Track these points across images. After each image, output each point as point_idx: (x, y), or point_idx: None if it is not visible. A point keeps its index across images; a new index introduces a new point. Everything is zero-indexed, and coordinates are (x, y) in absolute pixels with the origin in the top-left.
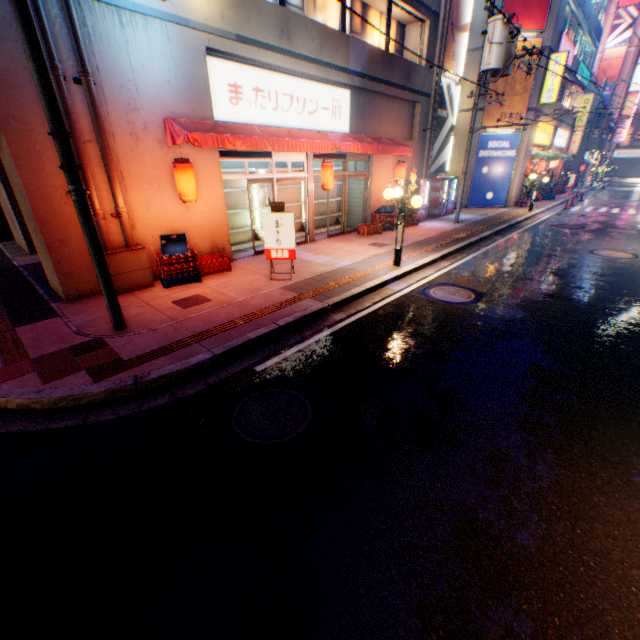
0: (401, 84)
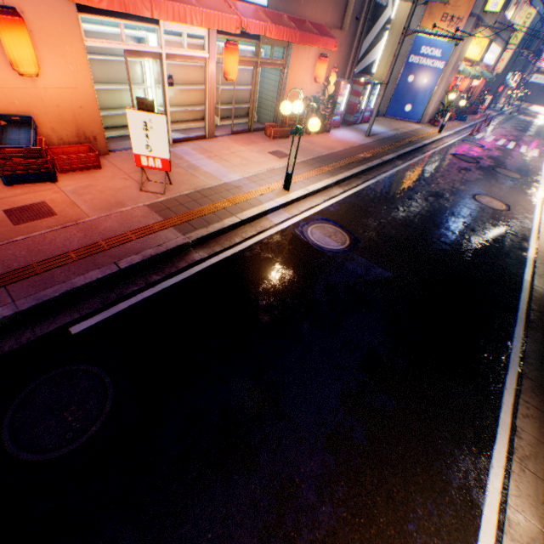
0: None
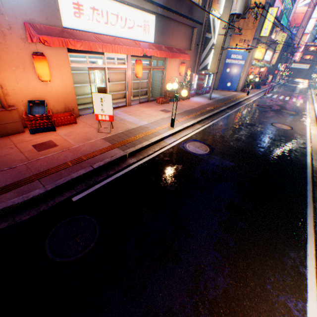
0: (186, 15)
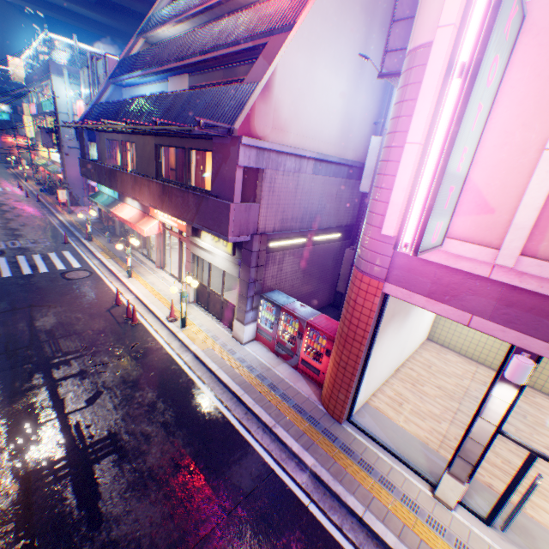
0: None
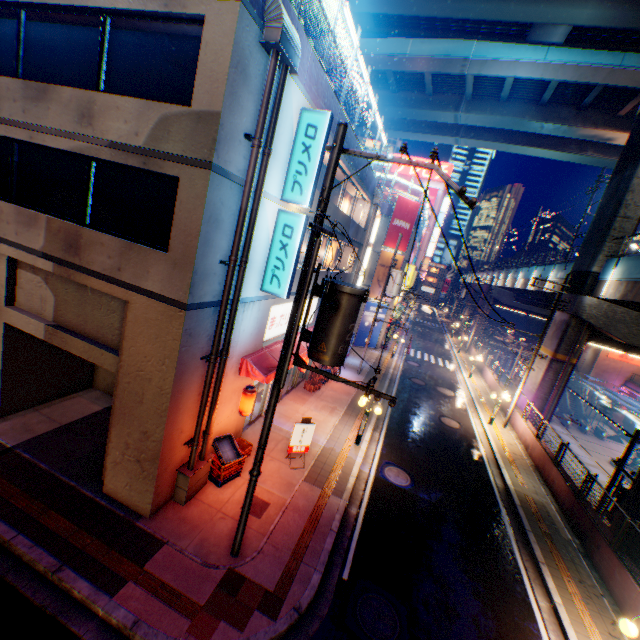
0: None
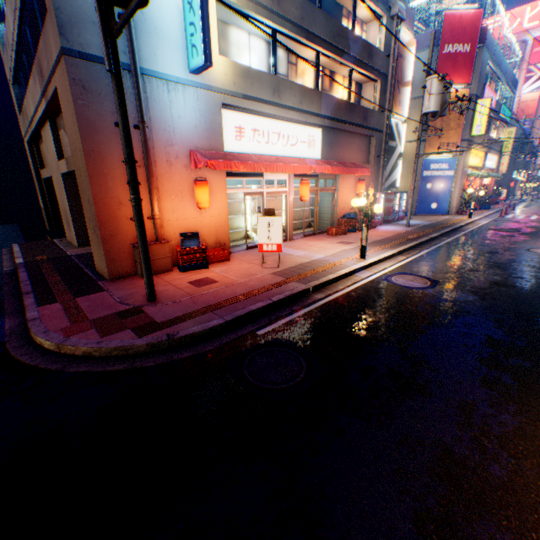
0: (360, 124)
